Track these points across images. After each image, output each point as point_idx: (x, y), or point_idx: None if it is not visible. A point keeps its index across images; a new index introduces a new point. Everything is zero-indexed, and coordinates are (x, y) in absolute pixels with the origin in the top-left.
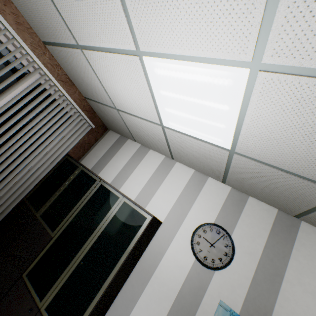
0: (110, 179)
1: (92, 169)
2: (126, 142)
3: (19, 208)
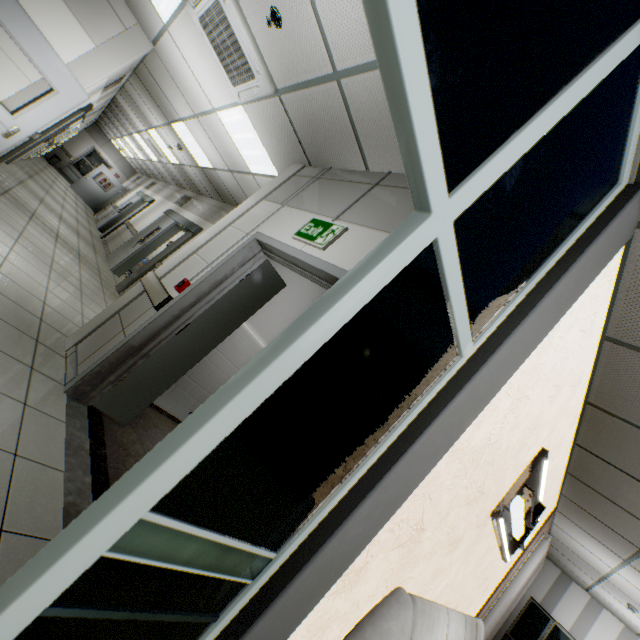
0: (565, 627)
1: (539, 603)
2: (571, 584)
3: (506, 639)
